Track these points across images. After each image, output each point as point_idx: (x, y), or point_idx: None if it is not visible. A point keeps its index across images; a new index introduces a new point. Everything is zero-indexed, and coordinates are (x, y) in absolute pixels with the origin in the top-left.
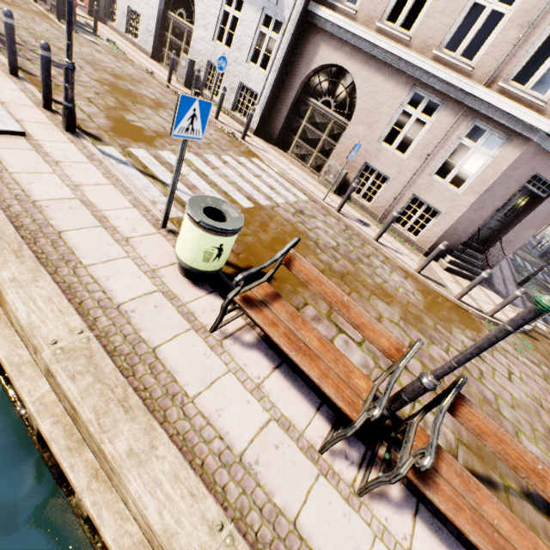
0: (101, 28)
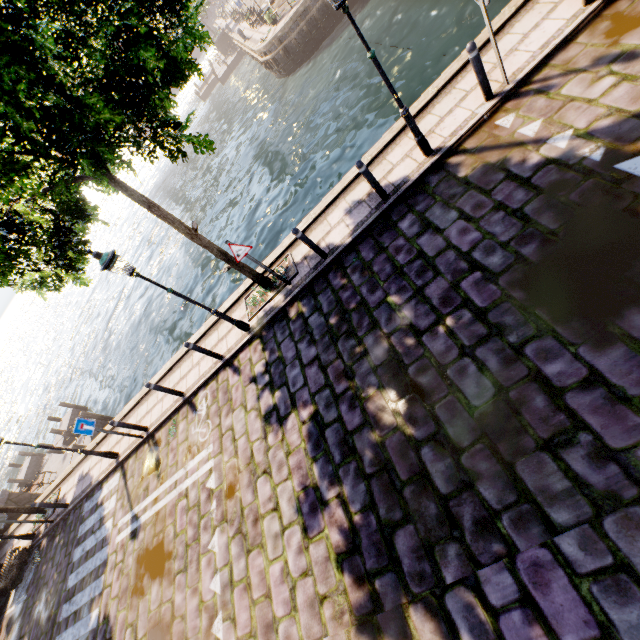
0: None
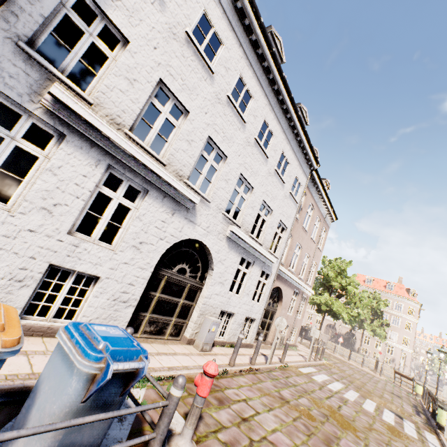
0: None
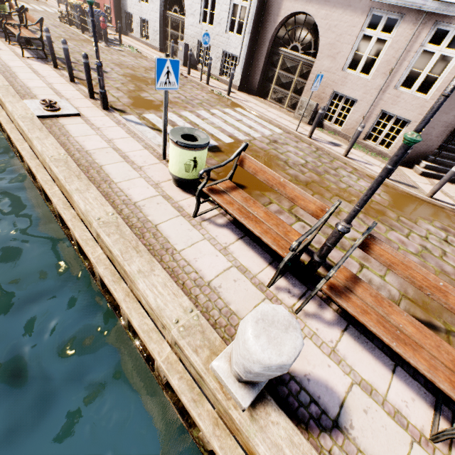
0: (125, 39)
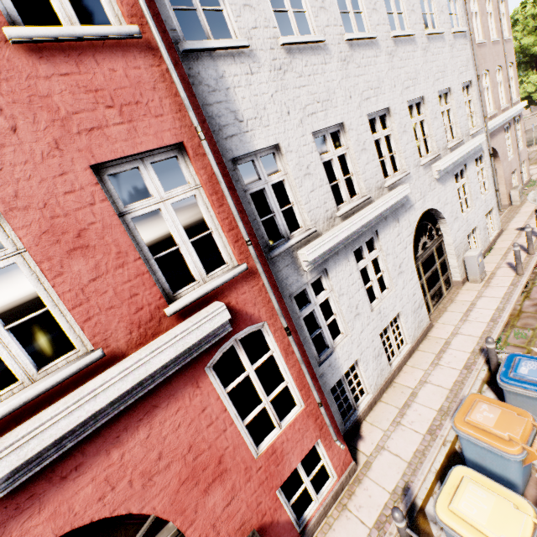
0: (422, 403)
